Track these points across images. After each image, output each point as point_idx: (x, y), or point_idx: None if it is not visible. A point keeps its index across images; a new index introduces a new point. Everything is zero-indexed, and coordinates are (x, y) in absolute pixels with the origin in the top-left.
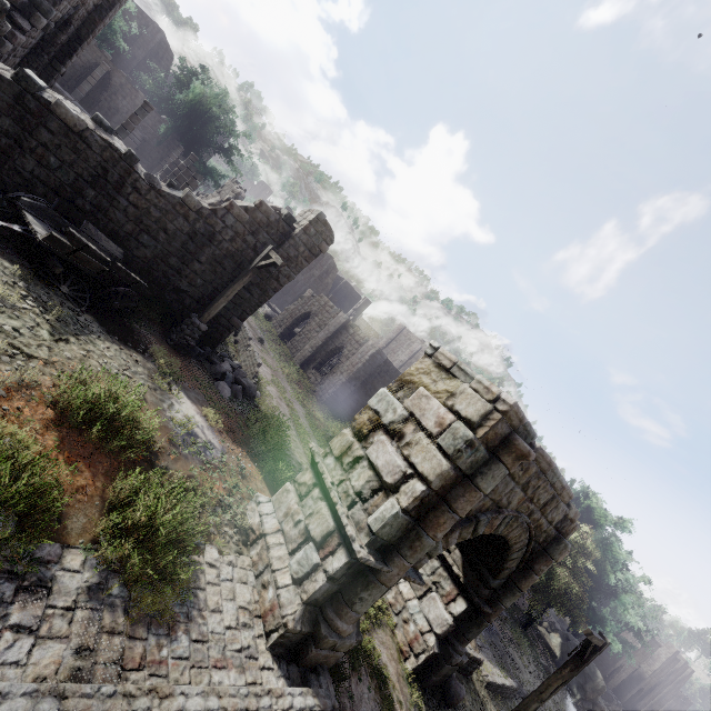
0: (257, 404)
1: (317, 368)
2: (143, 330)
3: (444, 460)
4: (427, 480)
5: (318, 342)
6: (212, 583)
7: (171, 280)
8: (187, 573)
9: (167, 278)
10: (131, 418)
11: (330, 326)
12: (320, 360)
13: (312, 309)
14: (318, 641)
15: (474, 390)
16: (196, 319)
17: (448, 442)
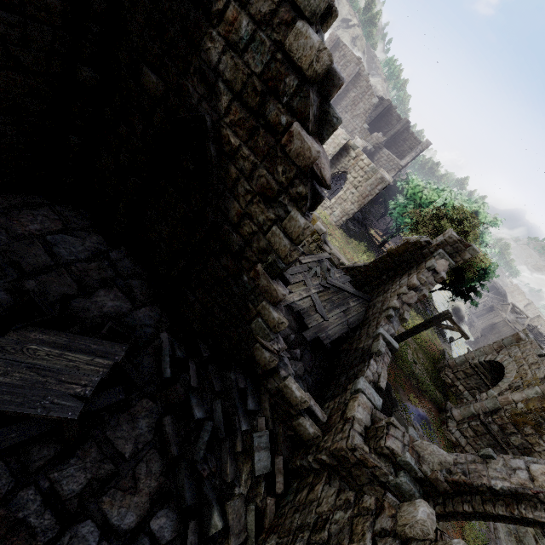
0: None
1: None
2: None
3: None
4: None
5: None
6: None
7: None
8: None
9: None
10: None
11: (328, 146)
12: None
13: None
14: None
15: None
16: None
17: None
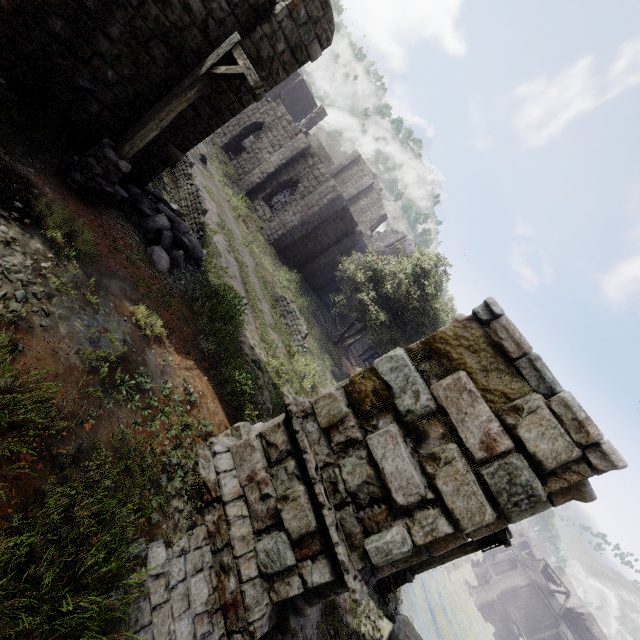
0: (203, 269)
1: (266, 199)
2: (19, 164)
3: (488, 505)
4: (458, 525)
5: (270, 168)
6: (160, 604)
7: (59, 64)
8: (123, 632)
9: (50, 58)
10: (2, 383)
11: (286, 149)
12: (270, 191)
13: (265, 119)
14: (285, 631)
15: (556, 416)
16: (110, 151)
17: (499, 484)
